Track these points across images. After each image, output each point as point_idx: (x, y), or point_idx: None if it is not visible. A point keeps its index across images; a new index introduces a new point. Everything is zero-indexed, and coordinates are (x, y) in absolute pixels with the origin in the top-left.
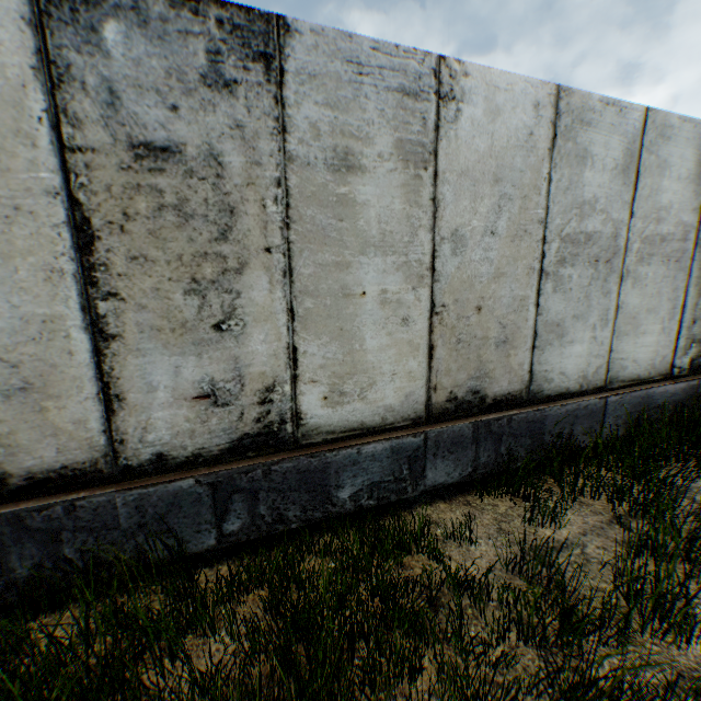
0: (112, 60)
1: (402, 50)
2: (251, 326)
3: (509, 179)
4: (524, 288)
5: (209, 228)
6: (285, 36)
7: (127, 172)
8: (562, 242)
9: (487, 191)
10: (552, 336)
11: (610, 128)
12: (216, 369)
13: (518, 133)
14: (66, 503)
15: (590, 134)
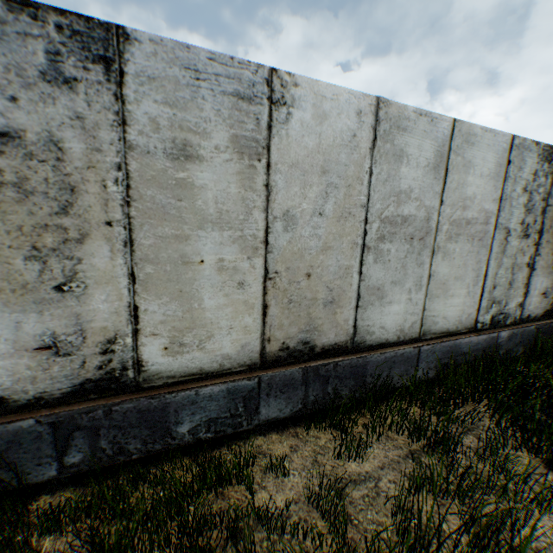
0: None
1: (237, 61)
2: (93, 288)
3: (335, 171)
4: (348, 259)
5: (51, 203)
6: (125, 43)
7: None
8: (382, 223)
9: (316, 180)
10: (374, 298)
11: (424, 134)
12: (58, 324)
13: (343, 134)
14: None
15: (407, 137)
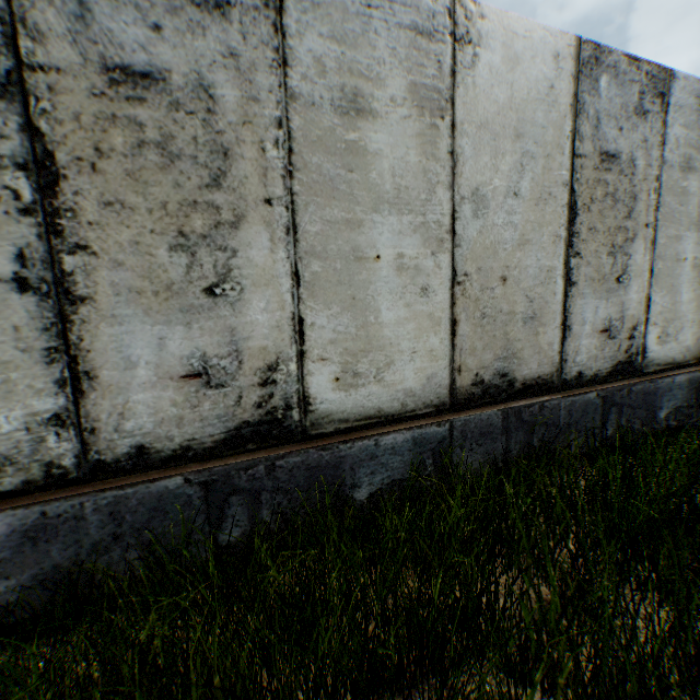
0: (599, 100)
1: None
2: (631, 280)
3: None
4: None
5: (622, 209)
6: (670, 82)
7: (594, 171)
8: None
9: None
10: None
11: None
12: (611, 311)
13: None
14: (539, 403)
15: None
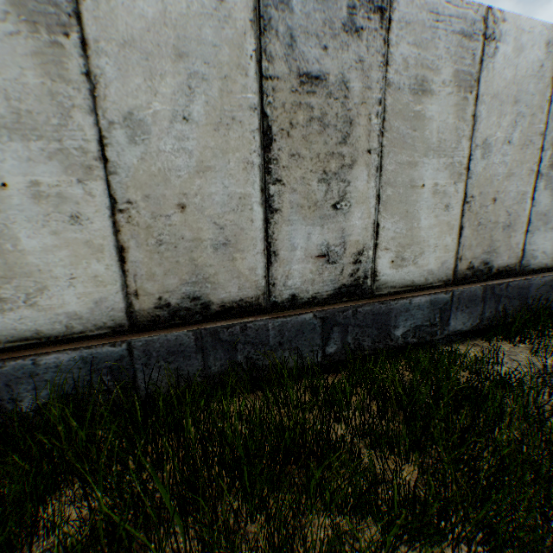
0: (293, 15)
1: (464, 4)
2: (353, 207)
3: (523, 101)
4: (524, 185)
5: (336, 135)
6: None
7: (294, 94)
8: (552, 150)
9: (508, 110)
10: (539, 223)
11: None
12: (330, 237)
13: (532, 65)
14: (241, 324)
15: None
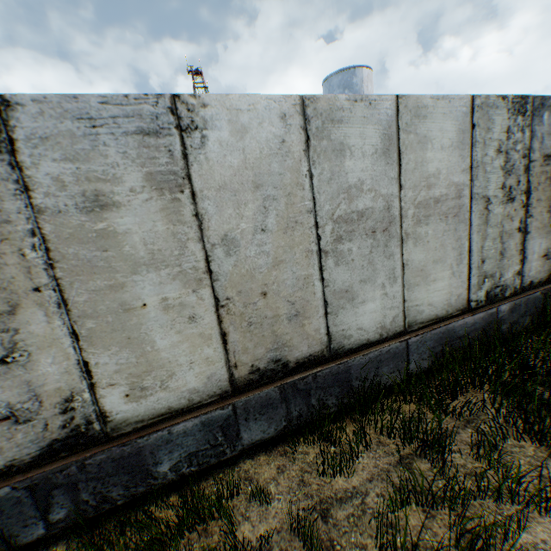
0: None
1: (133, 98)
2: (37, 354)
3: (270, 182)
4: (306, 268)
5: None
6: (8, 110)
7: None
8: (336, 223)
9: (250, 197)
10: (343, 301)
11: (364, 120)
12: (11, 395)
13: (270, 142)
14: None
15: (344, 129)
